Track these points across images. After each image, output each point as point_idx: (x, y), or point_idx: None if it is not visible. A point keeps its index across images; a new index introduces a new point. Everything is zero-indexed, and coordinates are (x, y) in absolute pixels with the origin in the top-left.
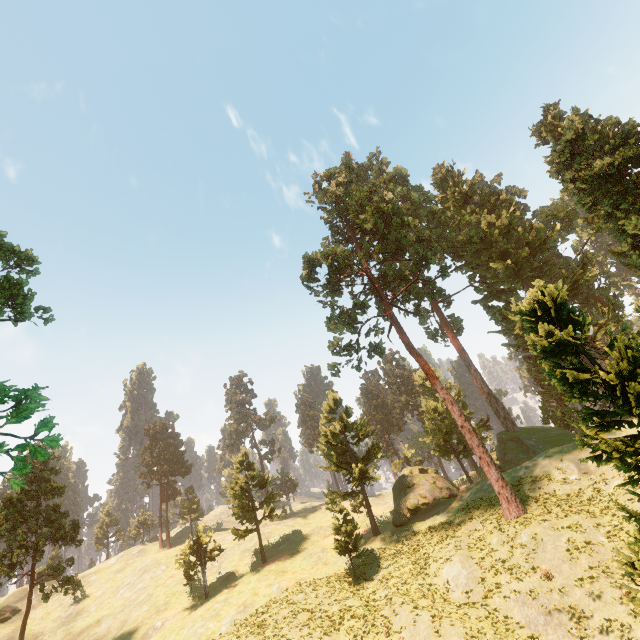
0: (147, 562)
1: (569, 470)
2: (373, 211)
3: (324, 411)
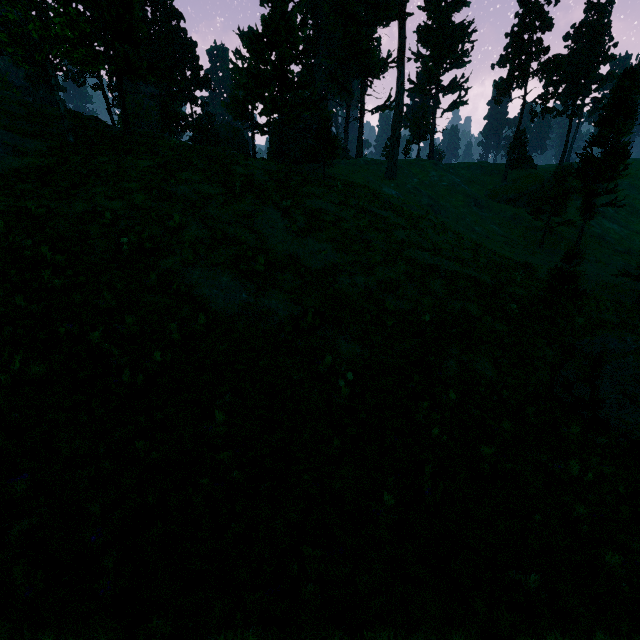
0: None
1: None
2: None
3: None
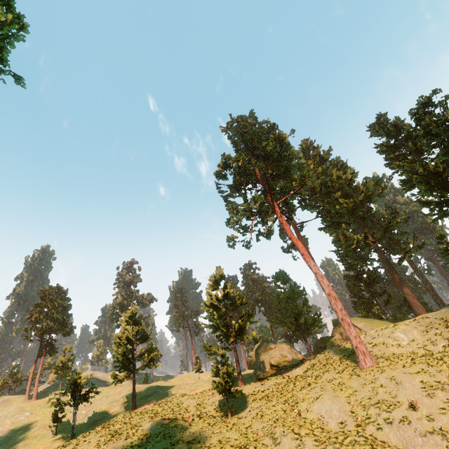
0: (10, 410)
1: (400, 338)
2: (276, 137)
3: (211, 281)
